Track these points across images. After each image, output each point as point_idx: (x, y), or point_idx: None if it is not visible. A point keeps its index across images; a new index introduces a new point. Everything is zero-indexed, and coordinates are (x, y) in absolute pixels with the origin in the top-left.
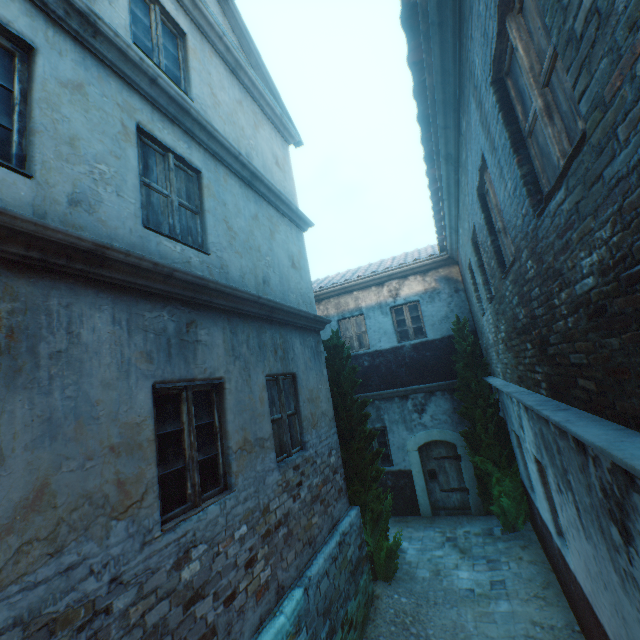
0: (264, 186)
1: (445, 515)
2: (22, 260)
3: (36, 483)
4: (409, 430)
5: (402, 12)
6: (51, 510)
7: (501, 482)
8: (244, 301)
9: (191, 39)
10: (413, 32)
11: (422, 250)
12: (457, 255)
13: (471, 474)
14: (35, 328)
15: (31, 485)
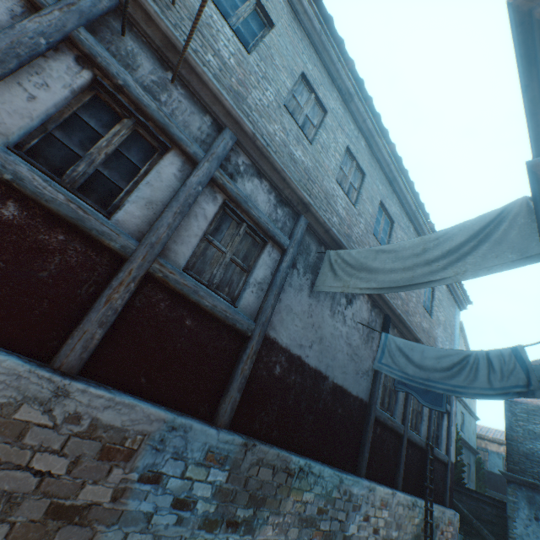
0: (471, 412)
1: None
2: None
3: None
4: None
5: None
6: None
7: None
8: (467, 444)
9: None
10: None
11: None
12: None
13: None
14: None
15: None
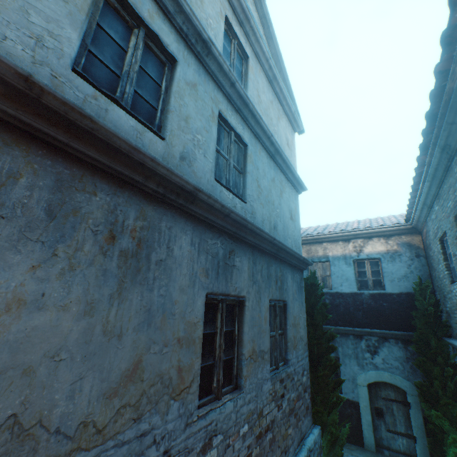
0: (281, 159)
1: (389, 455)
2: (153, 193)
3: (135, 358)
4: (360, 366)
5: (444, 32)
6: (139, 382)
7: None
8: (264, 240)
9: (251, 61)
10: (449, 47)
11: (385, 218)
12: (422, 226)
13: (420, 424)
14: (151, 241)
15: (132, 359)
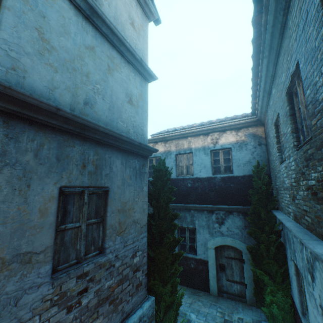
0: (106, 27)
1: (227, 297)
2: None
3: None
4: (211, 234)
5: None
6: None
7: (274, 293)
8: (35, 108)
9: None
10: None
11: (239, 115)
12: (264, 118)
13: (250, 275)
14: None
15: None
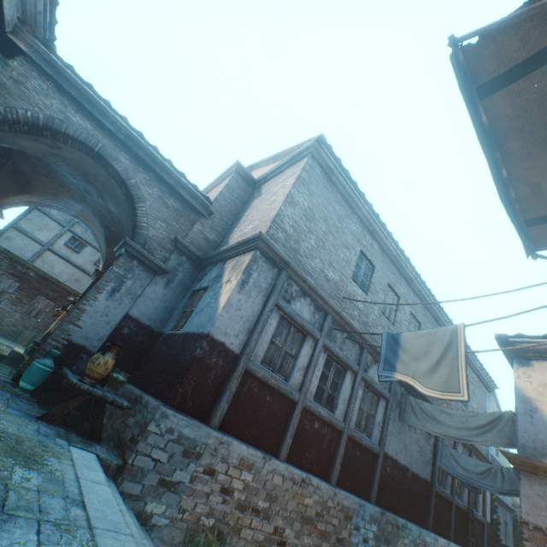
0: None
1: None
2: None
3: None
4: None
5: None
6: None
7: None
8: (503, 502)
9: None
10: None
11: None
12: None
13: None
14: None
15: None
